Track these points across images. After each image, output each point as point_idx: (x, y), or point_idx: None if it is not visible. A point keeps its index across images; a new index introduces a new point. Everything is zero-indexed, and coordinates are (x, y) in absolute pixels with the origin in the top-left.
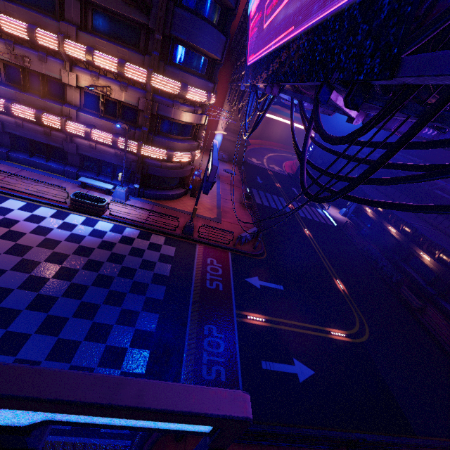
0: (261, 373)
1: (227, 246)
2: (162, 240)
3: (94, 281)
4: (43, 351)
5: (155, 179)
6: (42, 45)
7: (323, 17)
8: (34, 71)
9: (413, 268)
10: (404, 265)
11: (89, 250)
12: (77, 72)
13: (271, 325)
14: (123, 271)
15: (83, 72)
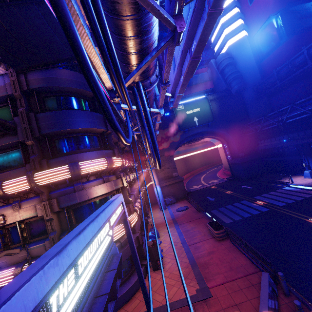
0: None
1: None
2: None
3: None
4: None
5: None
6: None
7: None
8: None
9: None
10: None
11: None
12: None
13: None
14: None
15: None
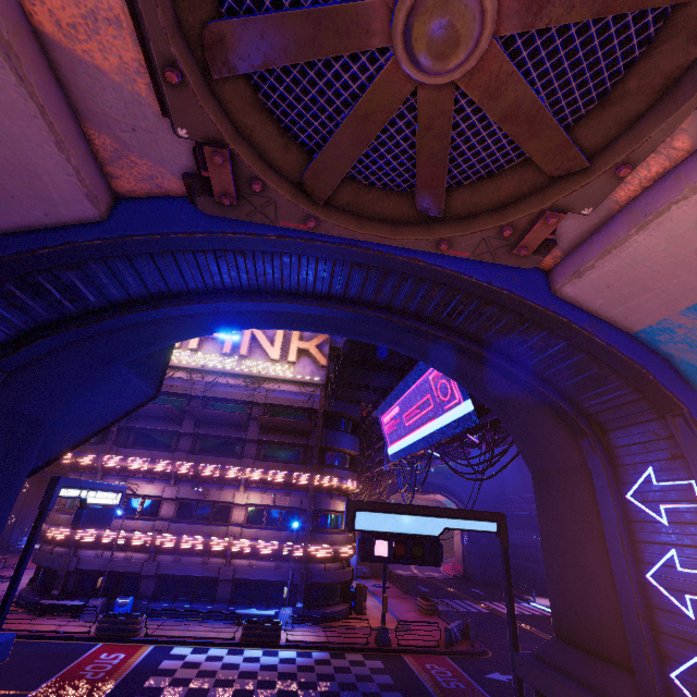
0: None
1: (438, 649)
2: (360, 656)
3: (321, 696)
4: None
5: (317, 592)
6: (225, 477)
7: (450, 415)
8: (207, 501)
9: None
10: None
11: (292, 674)
12: (248, 492)
13: None
14: (342, 685)
15: (254, 490)
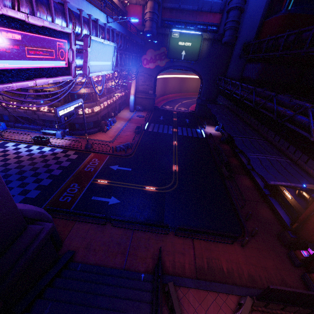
0: (89, 200)
1: (108, 153)
2: (73, 152)
3: (30, 169)
4: None
5: (78, 125)
6: None
7: None
8: None
9: (244, 156)
10: (240, 154)
11: (34, 158)
12: None
13: (109, 184)
14: (45, 165)
15: None
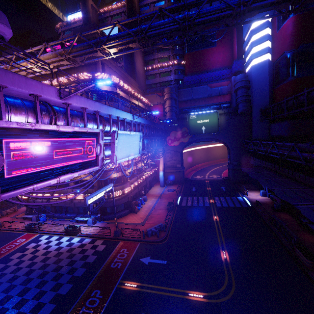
0: None
1: (138, 239)
2: (101, 242)
3: (53, 269)
4: (13, 304)
5: (109, 209)
6: None
7: None
8: None
9: None
10: (312, 226)
11: (61, 254)
12: None
13: (139, 289)
14: (70, 262)
15: None
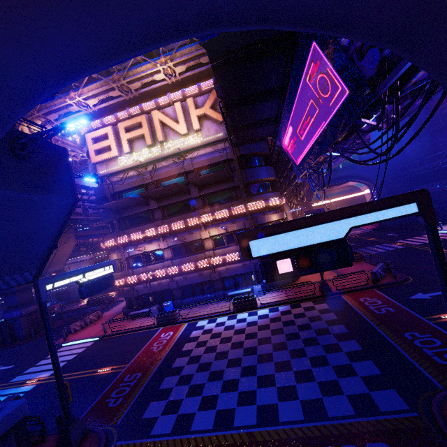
0: None
1: (367, 286)
2: (310, 303)
3: (286, 338)
4: (290, 379)
5: None
6: (190, 226)
7: (338, 107)
8: (187, 243)
9: None
10: None
11: (266, 326)
12: (208, 229)
13: None
14: (300, 327)
15: (211, 227)
